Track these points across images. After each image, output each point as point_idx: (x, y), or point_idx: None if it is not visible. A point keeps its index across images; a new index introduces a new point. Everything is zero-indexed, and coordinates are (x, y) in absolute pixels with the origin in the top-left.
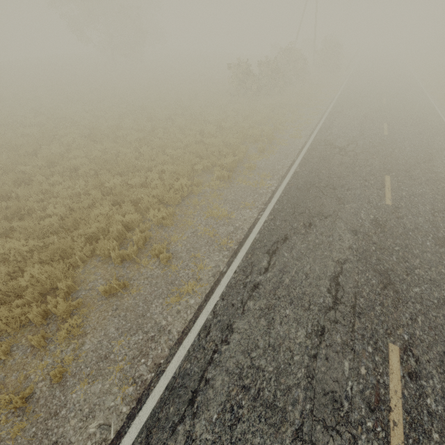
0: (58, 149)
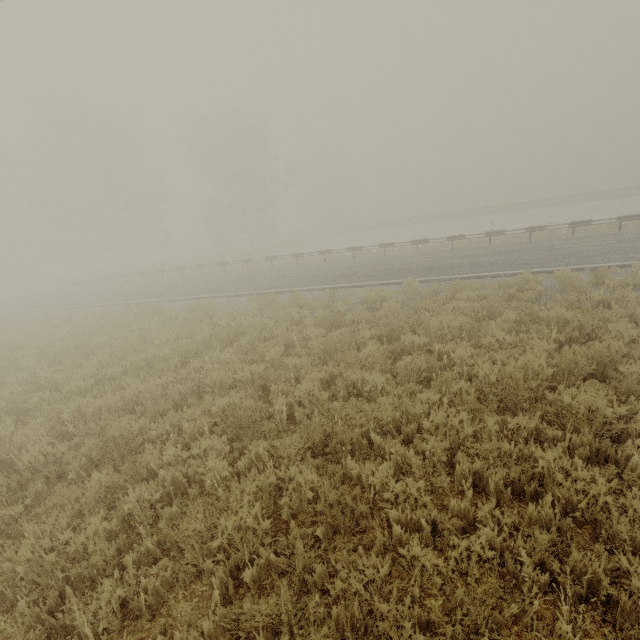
0: None
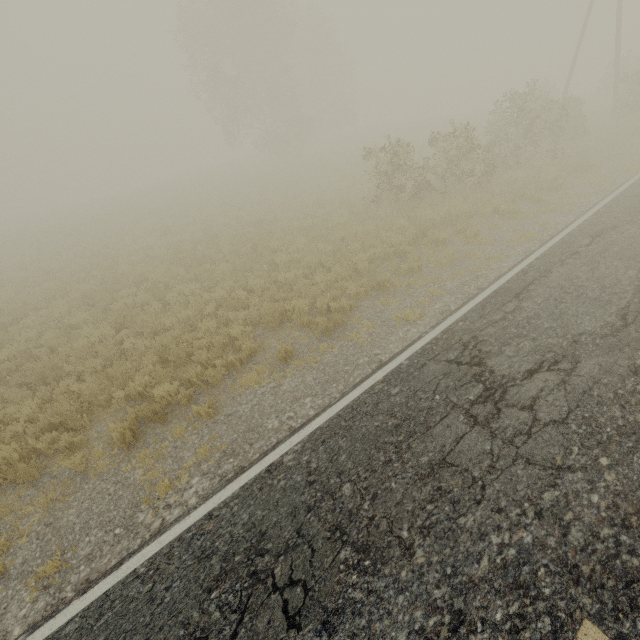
0: (40, 319)
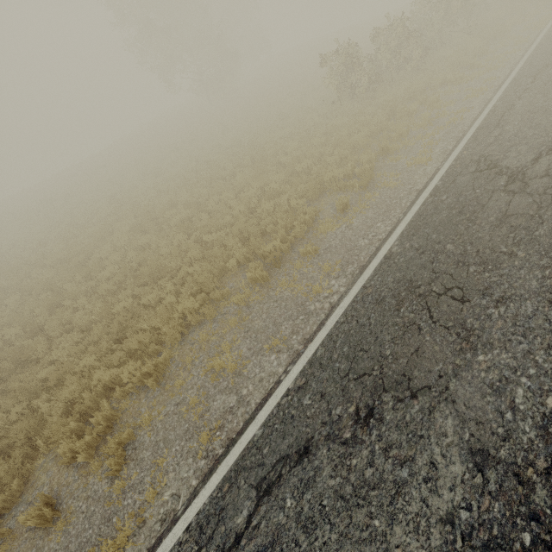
0: (107, 251)
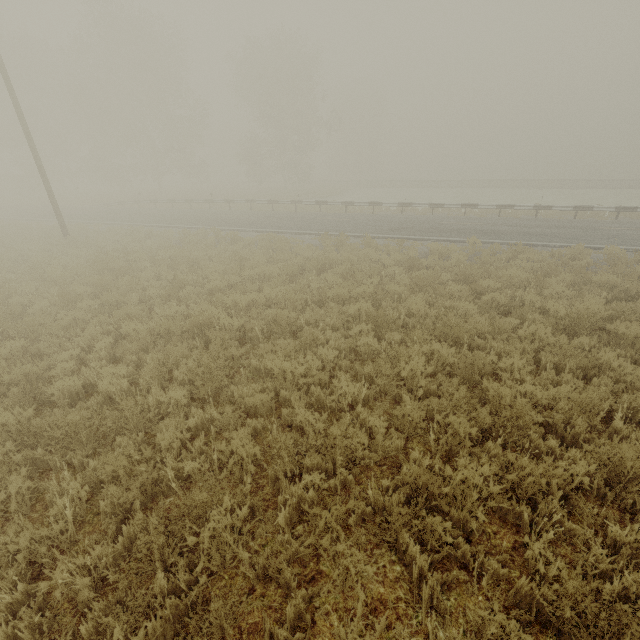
0: None
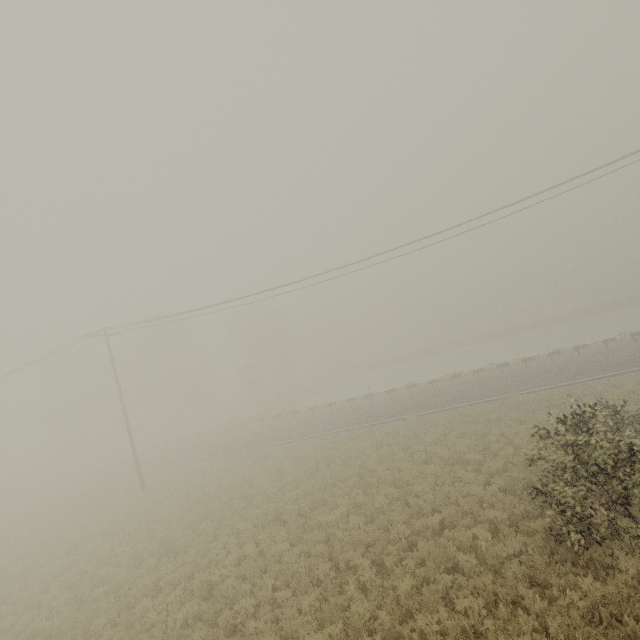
0: None
